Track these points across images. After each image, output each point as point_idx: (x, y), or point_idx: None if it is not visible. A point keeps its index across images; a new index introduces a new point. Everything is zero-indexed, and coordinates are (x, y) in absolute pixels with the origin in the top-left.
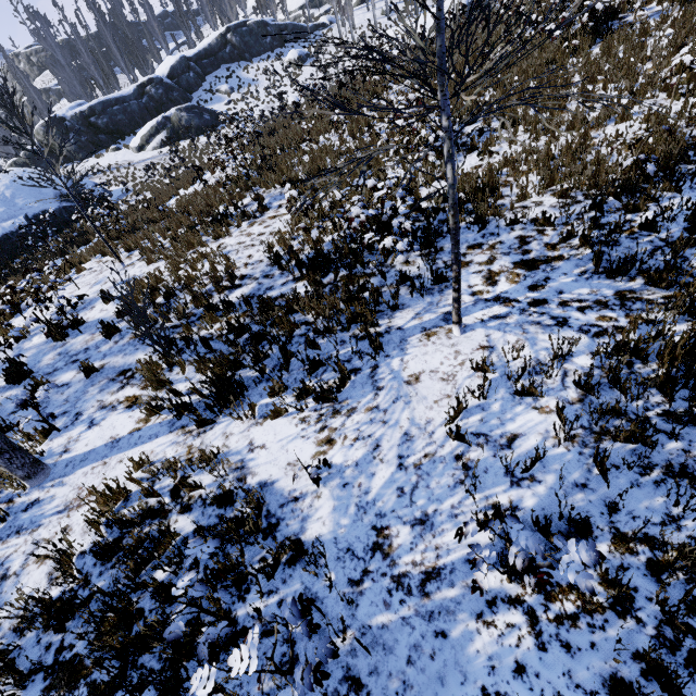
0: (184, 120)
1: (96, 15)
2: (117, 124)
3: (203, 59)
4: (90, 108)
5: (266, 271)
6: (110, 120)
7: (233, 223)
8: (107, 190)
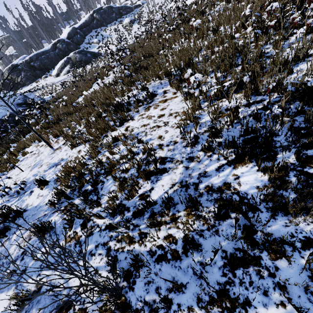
0: (77, 58)
1: (28, 13)
2: (44, 64)
3: (83, 28)
4: (30, 58)
5: (187, 152)
6: (40, 63)
7: (133, 109)
8: (42, 98)
